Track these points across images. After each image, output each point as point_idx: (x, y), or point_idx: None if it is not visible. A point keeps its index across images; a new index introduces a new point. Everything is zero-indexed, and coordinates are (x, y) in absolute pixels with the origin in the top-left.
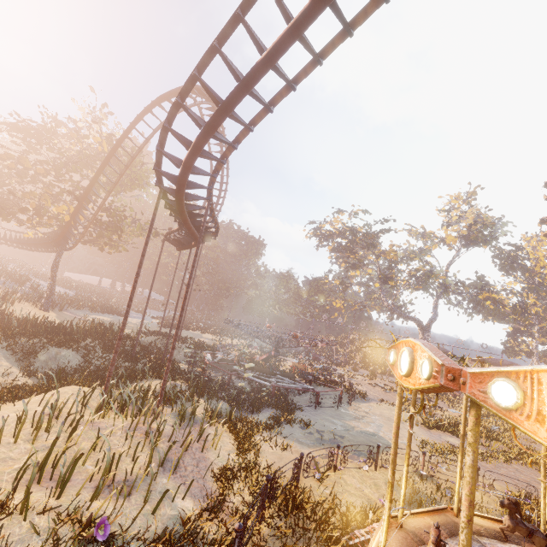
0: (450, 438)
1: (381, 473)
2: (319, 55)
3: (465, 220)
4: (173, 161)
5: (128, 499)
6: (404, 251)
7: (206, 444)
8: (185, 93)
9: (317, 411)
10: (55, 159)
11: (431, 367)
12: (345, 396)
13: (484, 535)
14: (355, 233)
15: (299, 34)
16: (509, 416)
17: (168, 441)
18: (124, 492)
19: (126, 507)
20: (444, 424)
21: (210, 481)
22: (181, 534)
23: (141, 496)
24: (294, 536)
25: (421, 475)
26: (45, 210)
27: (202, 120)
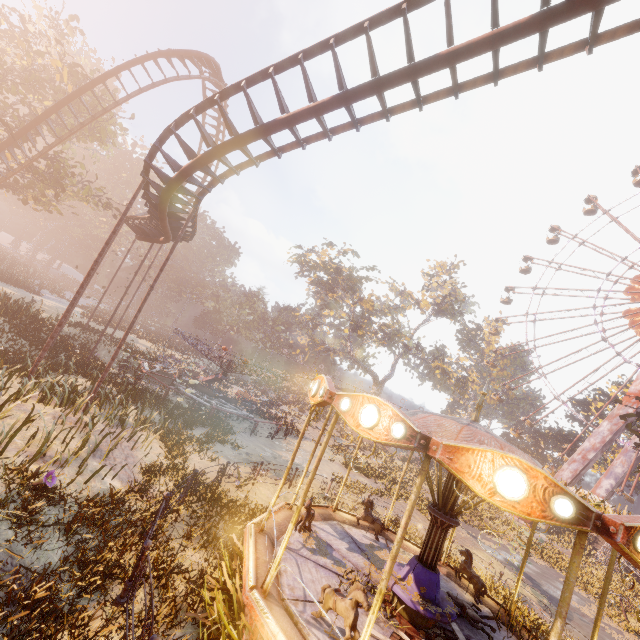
0: (362, 478)
1: (293, 491)
2: (331, 130)
3: (442, 290)
4: (171, 163)
5: (62, 470)
6: (381, 304)
7: (135, 445)
8: (201, 108)
9: (251, 438)
10: None
11: (324, 391)
12: (283, 431)
13: (347, 524)
14: (339, 273)
15: (316, 116)
16: (344, 415)
17: (99, 434)
18: (57, 465)
19: (61, 475)
20: (361, 467)
21: (137, 473)
22: (111, 501)
23: (73, 470)
24: (207, 518)
25: (325, 497)
26: None
27: (212, 140)
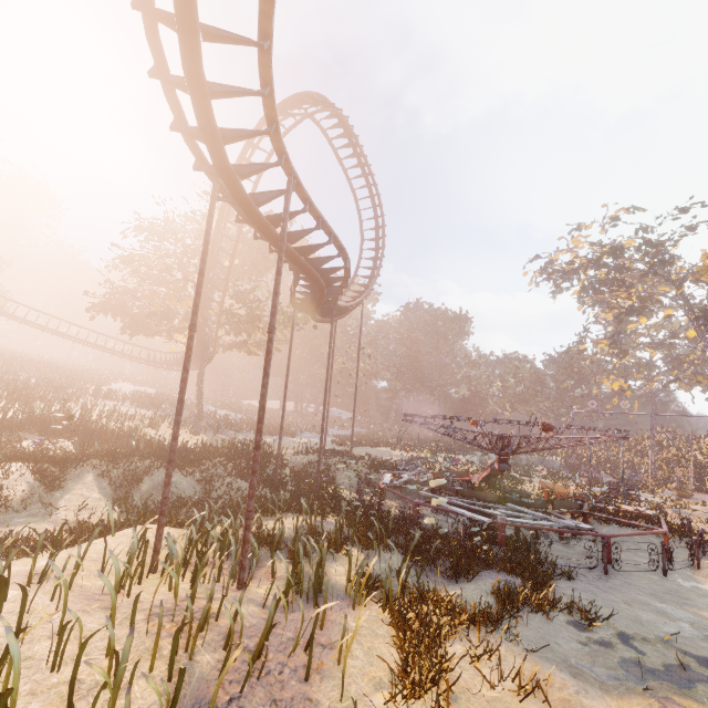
0: None
1: None
2: None
3: None
4: (178, 82)
5: None
6: None
7: (325, 657)
8: None
9: (612, 580)
10: (175, 250)
11: None
12: (677, 545)
13: None
14: (621, 250)
15: None
16: None
17: (227, 646)
18: None
19: None
20: None
21: None
22: None
23: None
24: None
25: None
26: (172, 311)
27: None
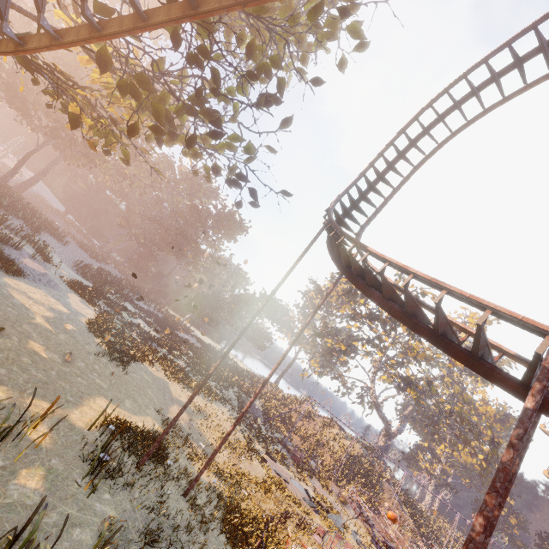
0: None
1: None
2: None
3: None
4: None
5: None
6: None
7: None
8: None
9: None
10: None
11: None
12: None
13: None
14: None
15: None
16: None
17: None
18: None
19: None
20: None
21: None
22: None
23: None
24: None
25: None
26: None
27: None
